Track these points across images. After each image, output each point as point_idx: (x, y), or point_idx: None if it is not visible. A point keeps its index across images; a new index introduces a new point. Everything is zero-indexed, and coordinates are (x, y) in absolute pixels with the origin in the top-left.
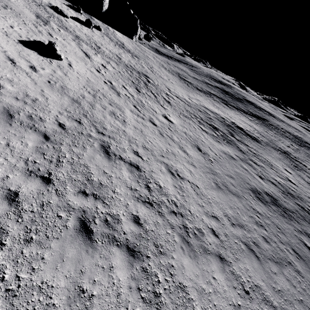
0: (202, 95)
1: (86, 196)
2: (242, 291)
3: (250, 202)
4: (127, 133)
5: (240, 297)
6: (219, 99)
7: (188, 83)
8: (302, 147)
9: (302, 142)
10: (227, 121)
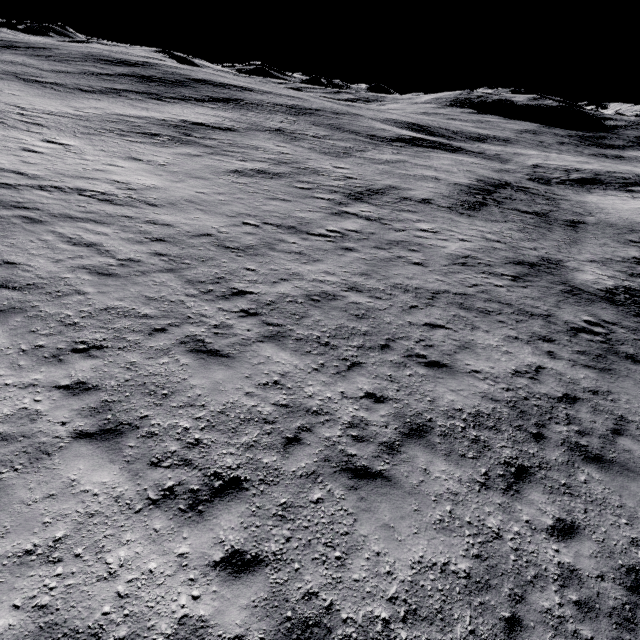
0: (101, 99)
1: (12, 210)
2: (228, 217)
3: (230, 180)
4: (1, 167)
5: (225, 219)
6: (141, 95)
7: (53, 85)
8: (301, 116)
9: (300, 110)
10: (173, 122)
